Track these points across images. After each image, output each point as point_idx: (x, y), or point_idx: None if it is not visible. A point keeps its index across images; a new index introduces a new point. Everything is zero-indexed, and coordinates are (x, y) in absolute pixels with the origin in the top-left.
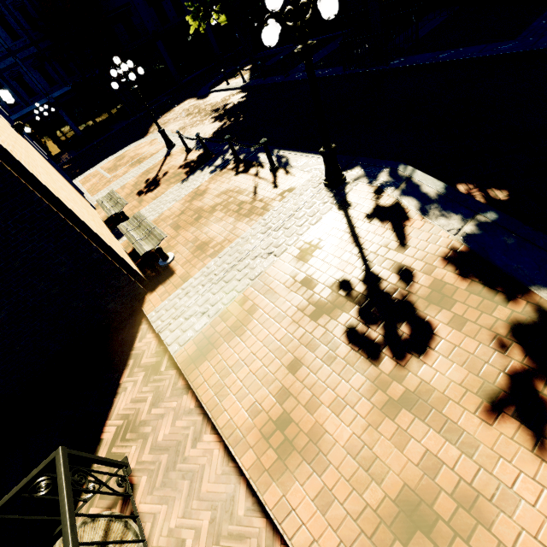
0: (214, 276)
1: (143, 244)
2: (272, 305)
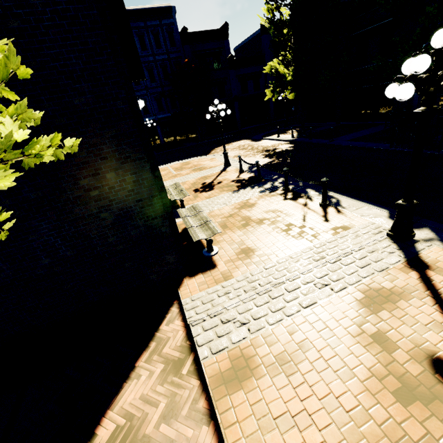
0: (258, 286)
1: (197, 232)
2: (331, 351)
